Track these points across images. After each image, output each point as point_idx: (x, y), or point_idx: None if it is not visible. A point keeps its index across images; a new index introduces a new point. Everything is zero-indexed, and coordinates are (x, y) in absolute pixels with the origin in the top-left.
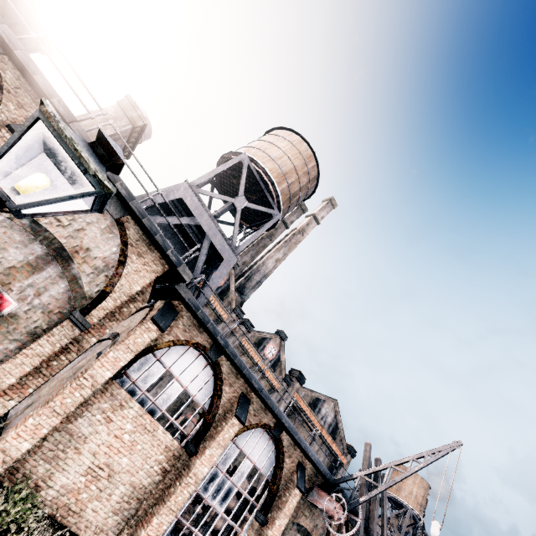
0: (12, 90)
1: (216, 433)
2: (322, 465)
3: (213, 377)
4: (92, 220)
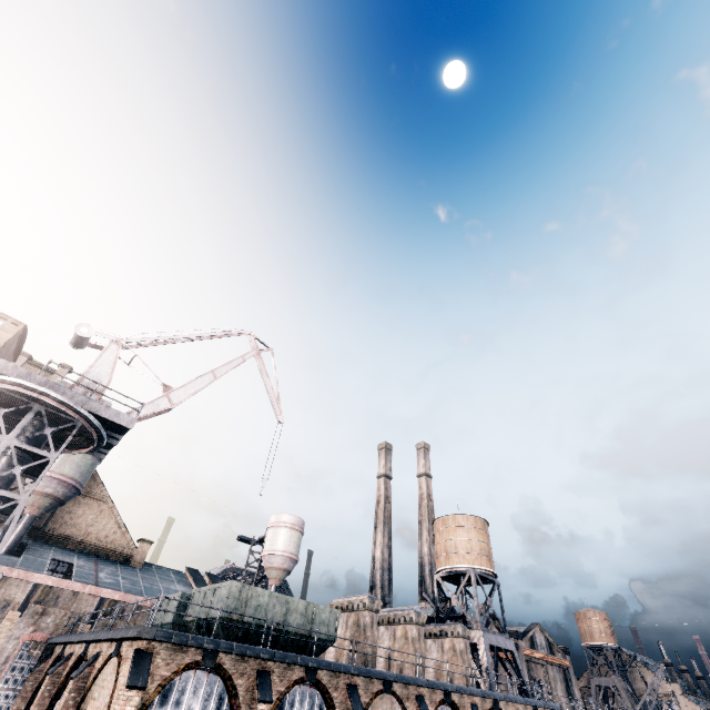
0: None
1: None
2: None
3: None
4: None
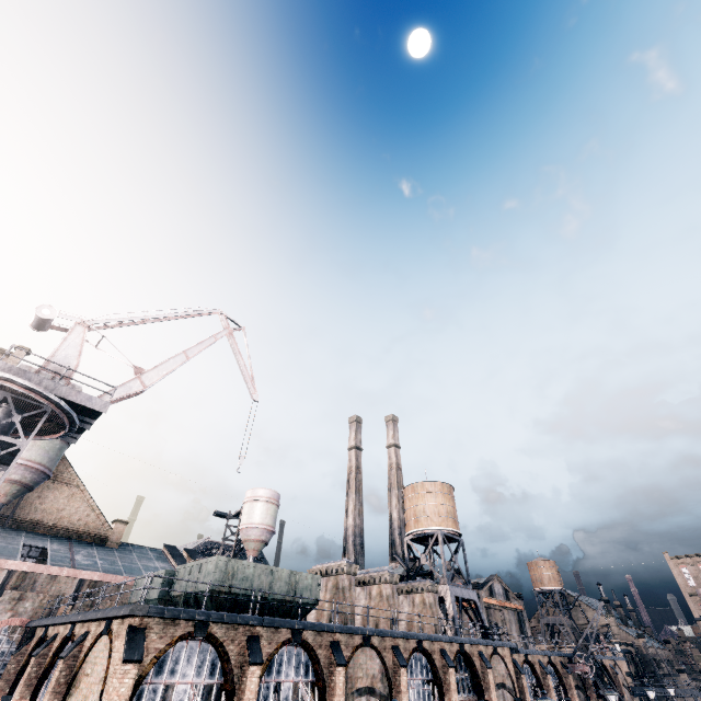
0: (470, 652)
1: (547, 687)
2: (566, 653)
3: (528, 666)
4: (496, 663)
